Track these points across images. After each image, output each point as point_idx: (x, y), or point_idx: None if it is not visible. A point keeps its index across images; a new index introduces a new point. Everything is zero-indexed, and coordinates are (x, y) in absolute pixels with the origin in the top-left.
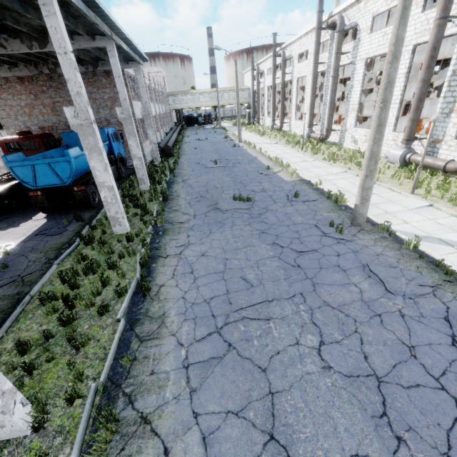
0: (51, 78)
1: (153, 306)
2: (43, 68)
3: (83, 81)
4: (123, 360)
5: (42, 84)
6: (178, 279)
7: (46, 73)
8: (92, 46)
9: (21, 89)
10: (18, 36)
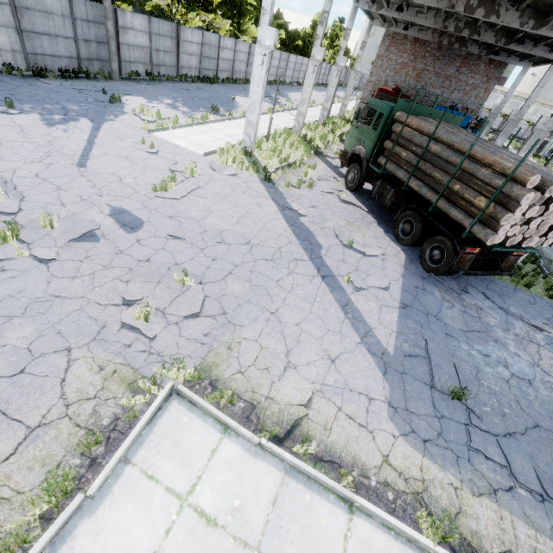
0: (440, 48)
1: (545, 253)
2: (445, 39)
3: (463, 61)
4: (547, 263)
5: (428, 50)
6: (550, 250)
7: (443, 44)
8: (544, 56)
9: (409, 48)
10: (497, 30)
